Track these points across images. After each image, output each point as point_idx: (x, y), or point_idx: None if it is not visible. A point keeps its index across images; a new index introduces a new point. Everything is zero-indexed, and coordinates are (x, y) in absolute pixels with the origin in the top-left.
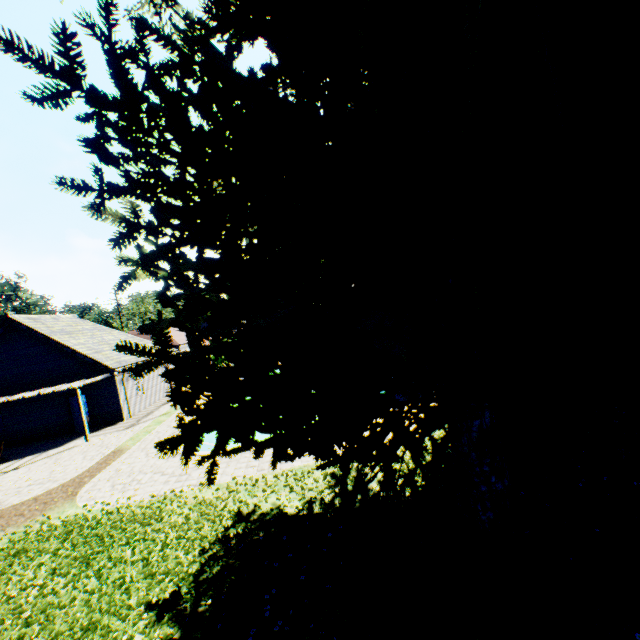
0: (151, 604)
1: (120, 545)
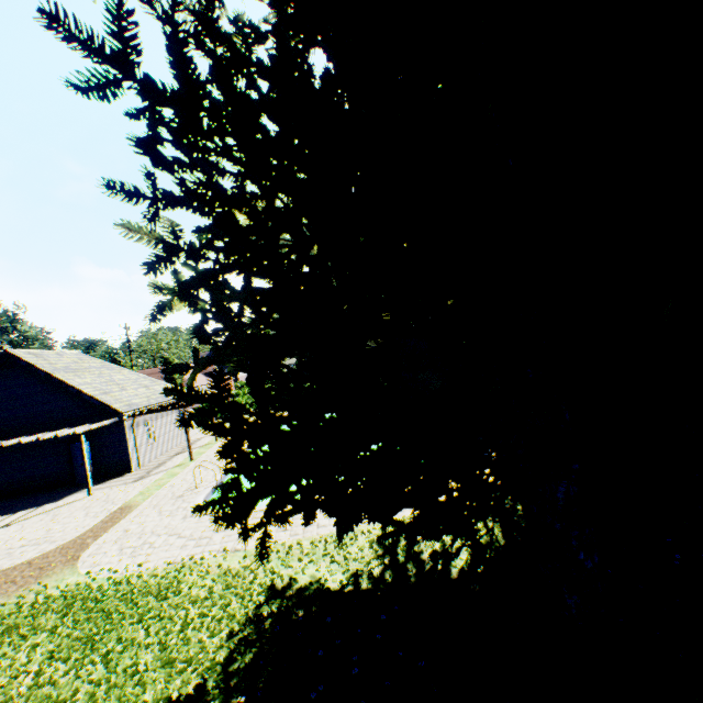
0: (171, 701)
1: (131, 623)
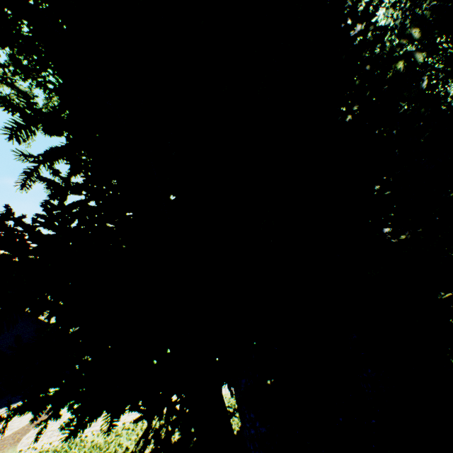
0: None
1: None
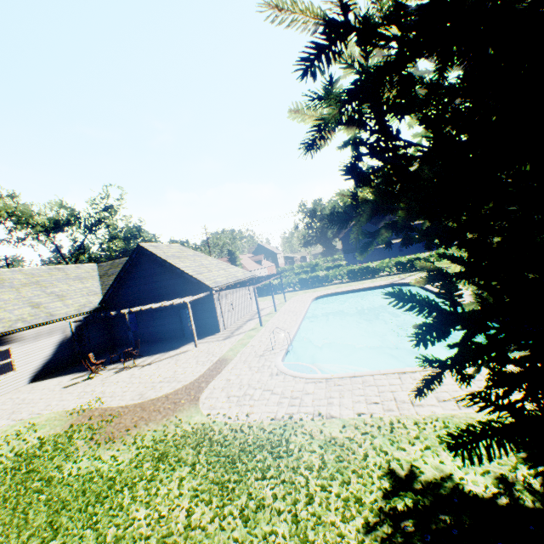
0: None
1: (255, 478)
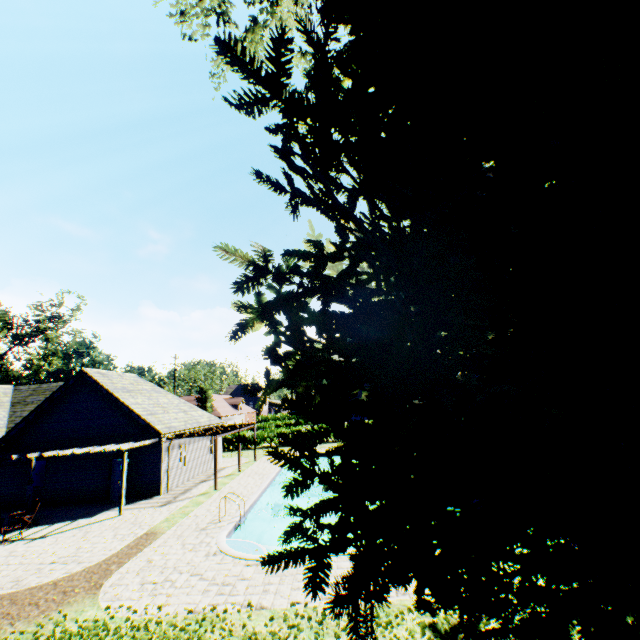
0: None
1: None
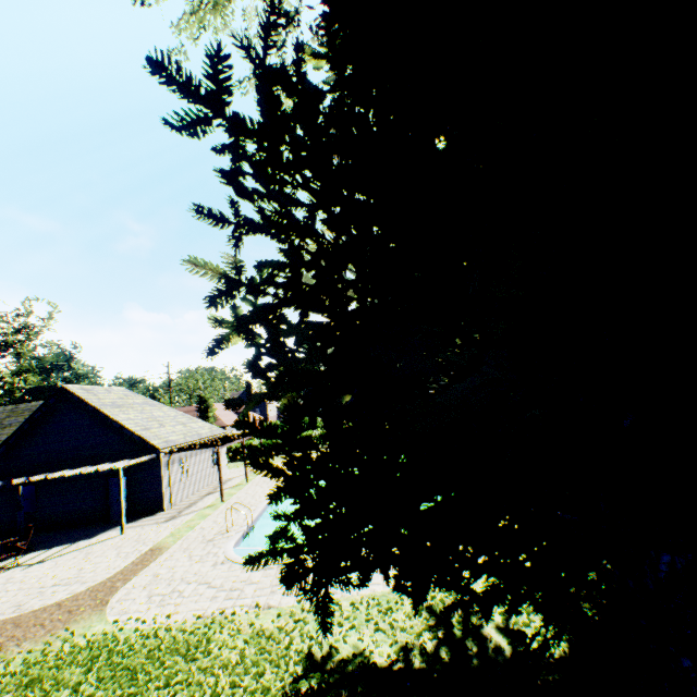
0: None
1: (157, 687)
